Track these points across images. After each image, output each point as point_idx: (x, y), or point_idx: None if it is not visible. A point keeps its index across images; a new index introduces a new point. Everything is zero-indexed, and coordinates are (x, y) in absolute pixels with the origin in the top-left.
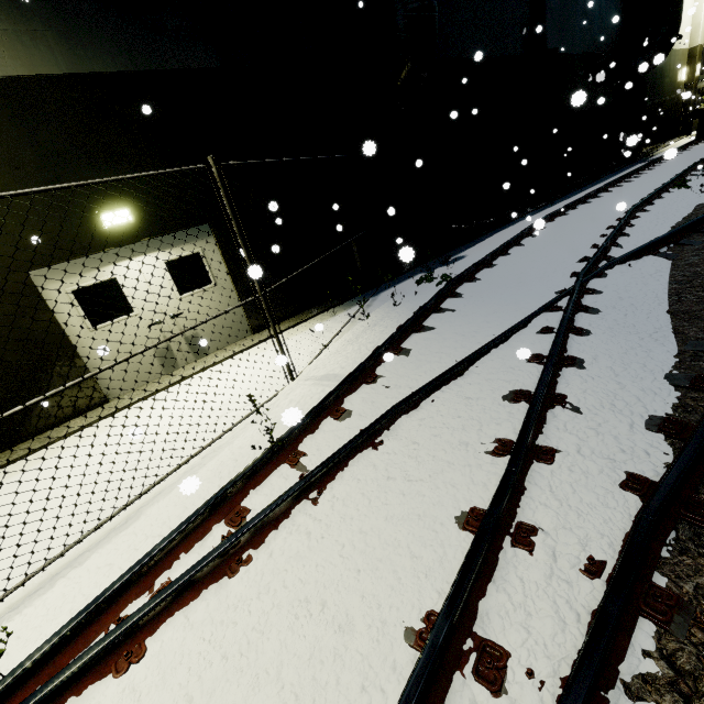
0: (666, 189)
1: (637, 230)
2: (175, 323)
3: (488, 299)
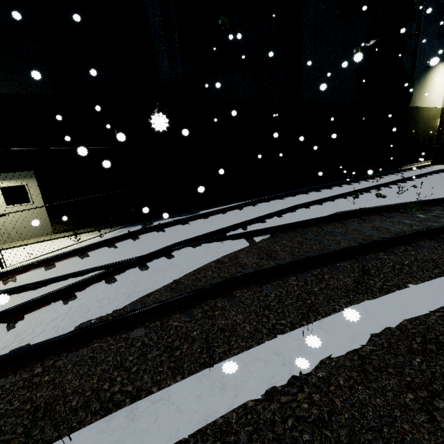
0: (344, 196)
1: (276, 220)
2: (1, 220)
3: (137, 245)
